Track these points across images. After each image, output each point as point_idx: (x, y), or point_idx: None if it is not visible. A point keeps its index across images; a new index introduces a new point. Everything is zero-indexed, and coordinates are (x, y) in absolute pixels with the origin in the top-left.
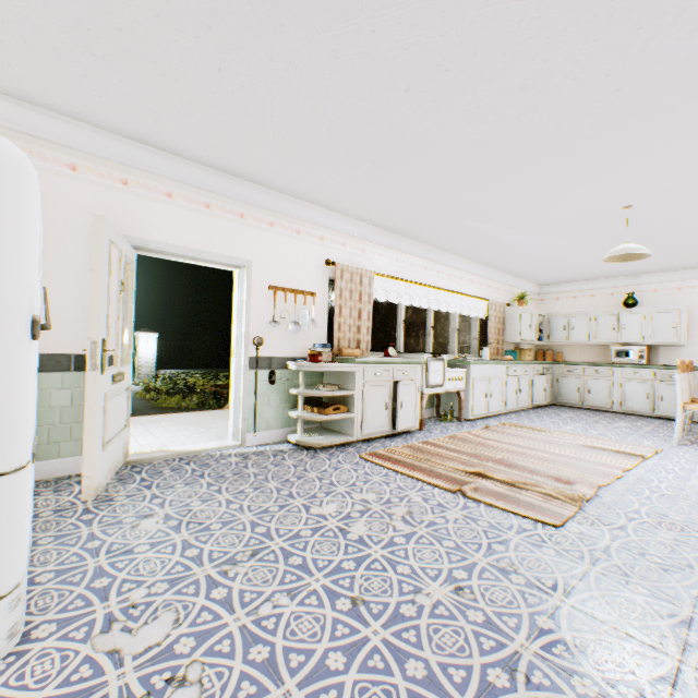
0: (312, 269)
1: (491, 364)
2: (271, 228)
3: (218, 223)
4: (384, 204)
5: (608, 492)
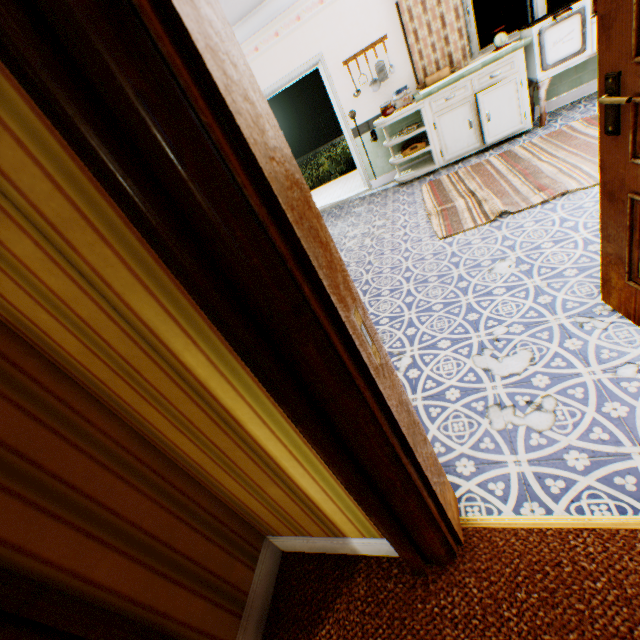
0: (374, 13)
1: None
2: (322, 7)
3: (288, 42)
4: None
5: (569, 198)
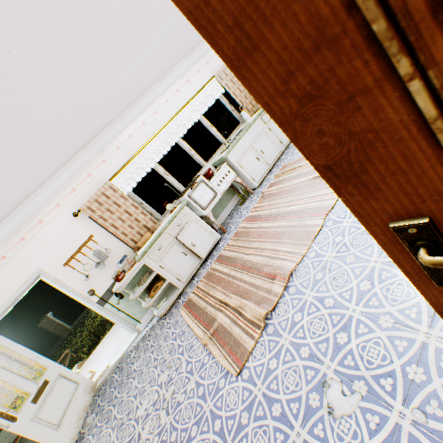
0: (74, 227)
1: (245, 134)
2: (25, 241)
3: None
4: (42, 164)
5: (298, 274)
